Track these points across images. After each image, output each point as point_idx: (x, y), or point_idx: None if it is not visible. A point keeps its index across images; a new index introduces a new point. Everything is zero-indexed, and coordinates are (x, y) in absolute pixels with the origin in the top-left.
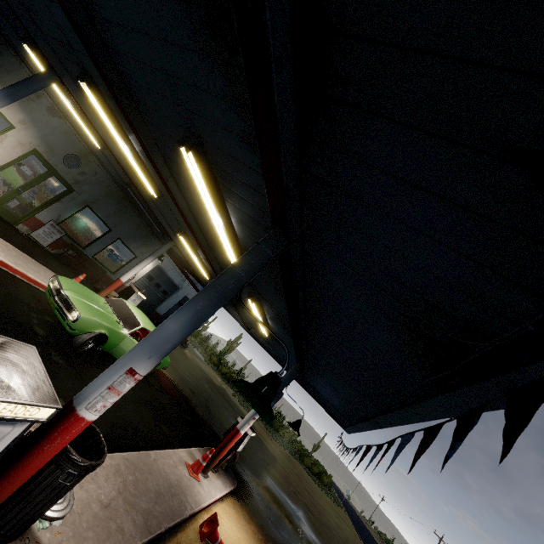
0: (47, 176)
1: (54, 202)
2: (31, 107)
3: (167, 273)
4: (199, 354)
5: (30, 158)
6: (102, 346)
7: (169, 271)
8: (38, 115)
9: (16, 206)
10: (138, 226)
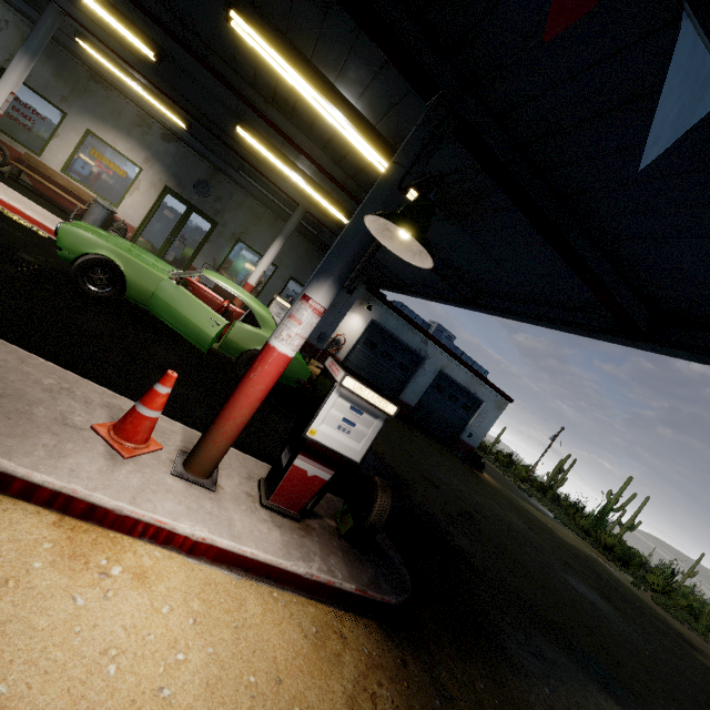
0: (188, 215)
1: (204, 244)
2: (148, 142)
3: (392, 332)
4: (542, 509)
5: (167, 200)
6: (127, 292)
7: (394, 329)
8: (156, 147)
9: (174, 258)
10: (308, 255)
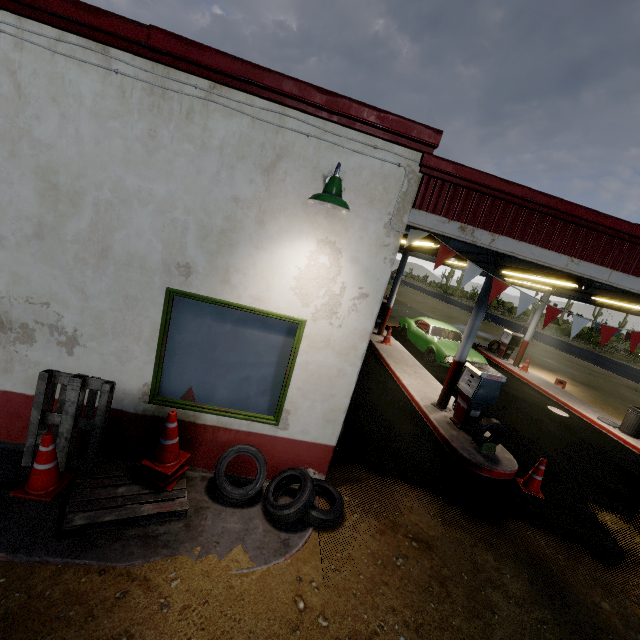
0: None
1: None
2: None
3: None
4: None
5: None
6: None
7: None
8: None
9: None
10: None
